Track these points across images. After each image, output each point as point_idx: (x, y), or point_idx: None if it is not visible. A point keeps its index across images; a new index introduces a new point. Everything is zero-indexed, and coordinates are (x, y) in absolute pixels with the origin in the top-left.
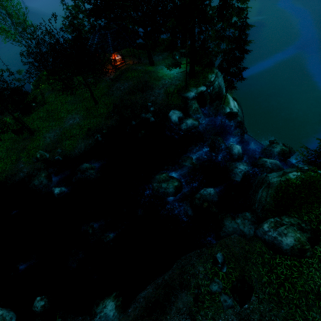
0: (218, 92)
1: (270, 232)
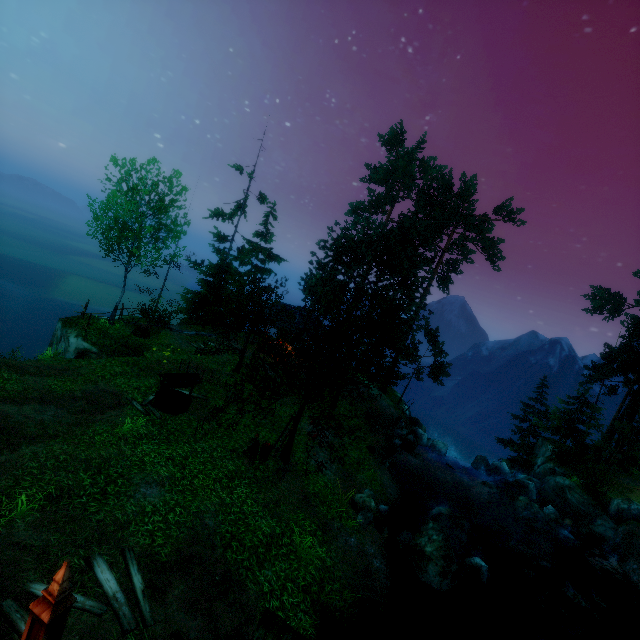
0: None
1: (632, 506)
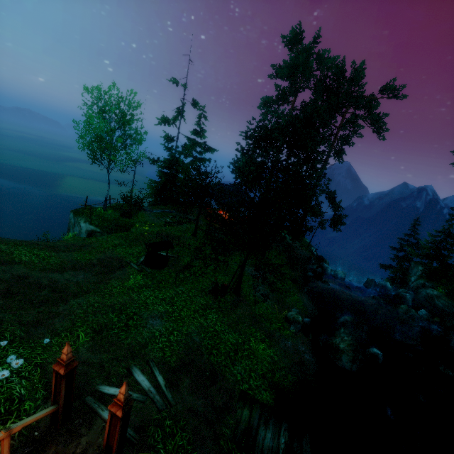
0: None
1: None
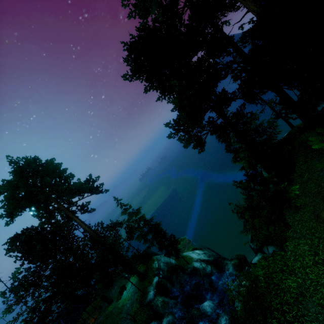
0: (168, 268)
1: None
